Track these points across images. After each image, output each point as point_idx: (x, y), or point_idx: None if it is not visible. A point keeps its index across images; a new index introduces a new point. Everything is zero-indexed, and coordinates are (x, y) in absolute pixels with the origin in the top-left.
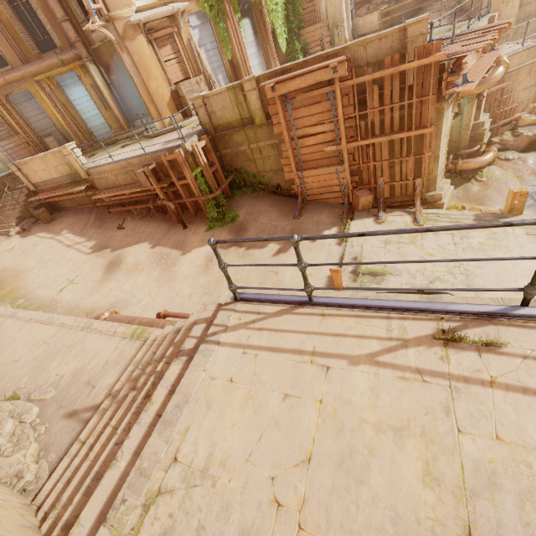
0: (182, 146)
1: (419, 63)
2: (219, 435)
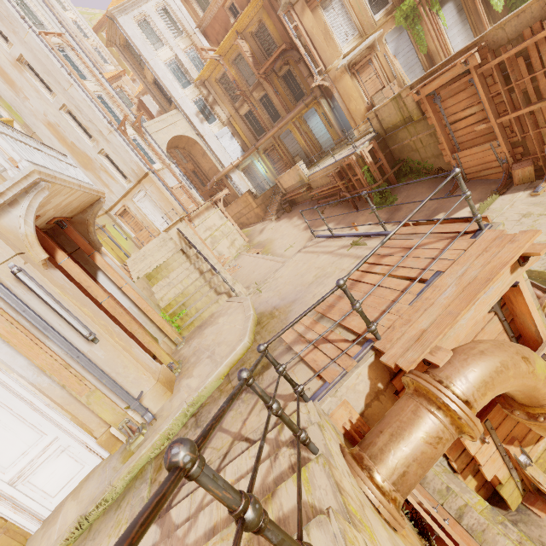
0: (355, 152)
1: None
2: (284, 272)
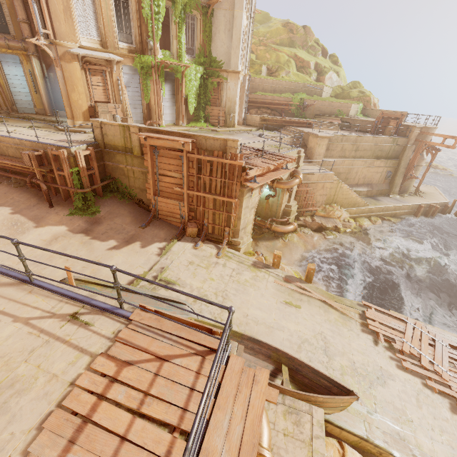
0: (68, 148)
1: (230, 161)
2: None
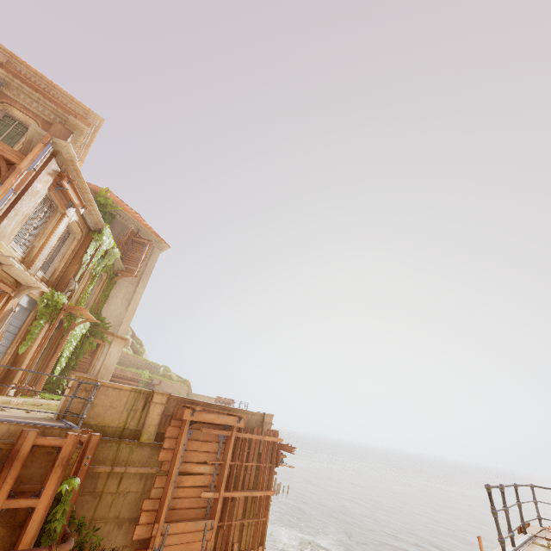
0: (74, 429)
1: (273, 439)
2: None
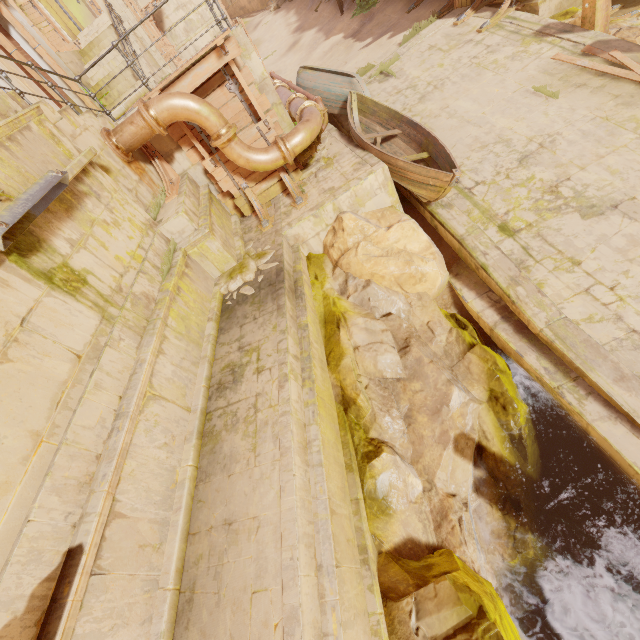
0: None
1: None
2: None
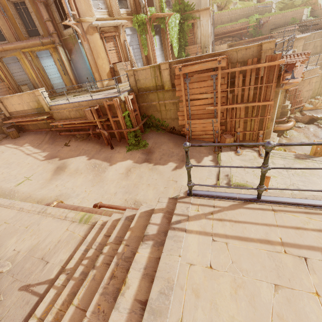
0: (118, 96)
1: (269, 64)
2: None
